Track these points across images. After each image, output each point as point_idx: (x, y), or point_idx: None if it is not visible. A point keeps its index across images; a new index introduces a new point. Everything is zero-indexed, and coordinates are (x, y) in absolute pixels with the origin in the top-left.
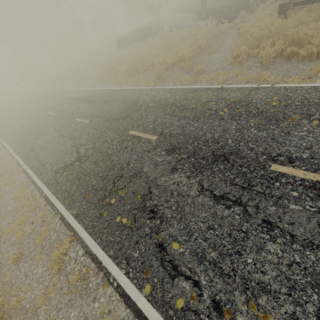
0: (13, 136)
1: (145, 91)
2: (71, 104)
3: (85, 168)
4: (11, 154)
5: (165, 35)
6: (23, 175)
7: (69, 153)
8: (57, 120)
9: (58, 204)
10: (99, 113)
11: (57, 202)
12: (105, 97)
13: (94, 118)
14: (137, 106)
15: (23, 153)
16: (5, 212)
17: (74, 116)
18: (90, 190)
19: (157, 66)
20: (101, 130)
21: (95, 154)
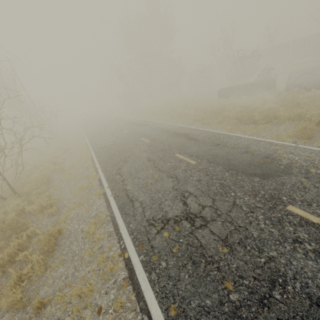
0: (103, 150)
1: (283, 147)
2: (167, 136)
3: (205, 243)
4: (96, 168)
5: (282, 93)
6: (102, 201)
7: (170, 199)
8: (151, 148)
9: (153, 303)
10: (209, 156)
11: (150, 294)
12: (212, 139)
13: (203, 160)
14: (280, 165)
15: (109, 172)
16: (68, 250)
17: (173, 150)
18: (228, 314)
19: (283, 121)
20: (221, 183)
21: (221, 222)
